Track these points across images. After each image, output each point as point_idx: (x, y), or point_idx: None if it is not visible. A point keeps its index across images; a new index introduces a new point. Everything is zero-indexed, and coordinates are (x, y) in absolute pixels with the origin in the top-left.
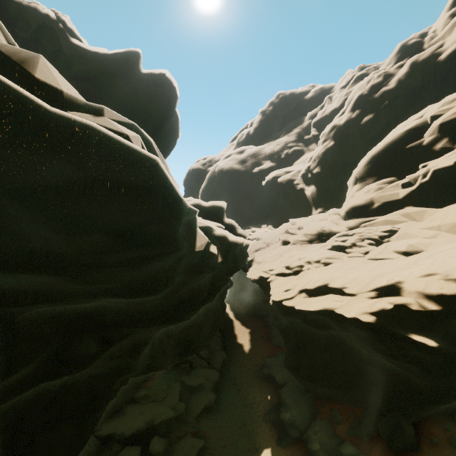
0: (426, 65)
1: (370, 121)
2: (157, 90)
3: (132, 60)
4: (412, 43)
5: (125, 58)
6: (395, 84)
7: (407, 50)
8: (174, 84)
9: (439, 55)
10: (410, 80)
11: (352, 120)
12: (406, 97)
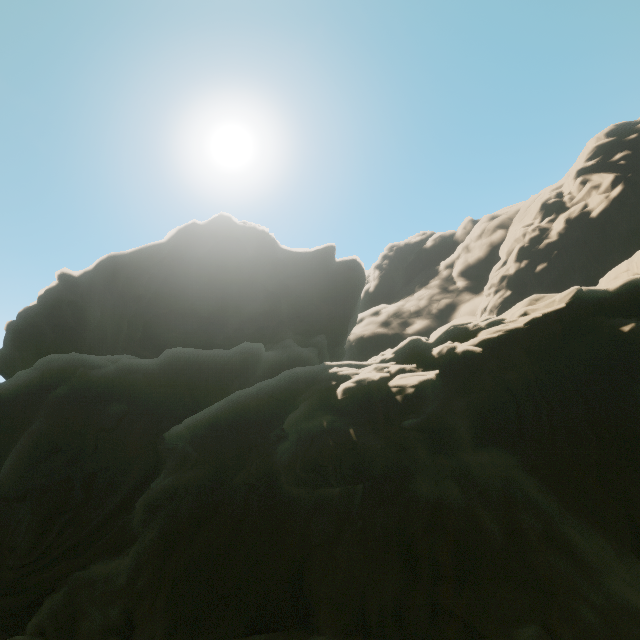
0: (580, 221)
1: (545, 269)
2: (351, 274)
3: (330, 253)
4: (552, 202)
5: (325, 253)
6: (556, 237)
7: (550, 208)
8: (362, 266)
9: (588, 213)
10: (570, 233)
11: (522, 269)
12: (573, 246)
